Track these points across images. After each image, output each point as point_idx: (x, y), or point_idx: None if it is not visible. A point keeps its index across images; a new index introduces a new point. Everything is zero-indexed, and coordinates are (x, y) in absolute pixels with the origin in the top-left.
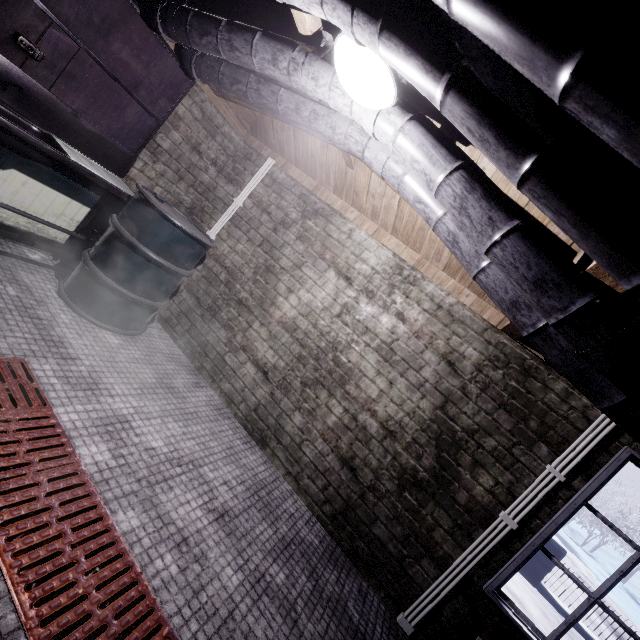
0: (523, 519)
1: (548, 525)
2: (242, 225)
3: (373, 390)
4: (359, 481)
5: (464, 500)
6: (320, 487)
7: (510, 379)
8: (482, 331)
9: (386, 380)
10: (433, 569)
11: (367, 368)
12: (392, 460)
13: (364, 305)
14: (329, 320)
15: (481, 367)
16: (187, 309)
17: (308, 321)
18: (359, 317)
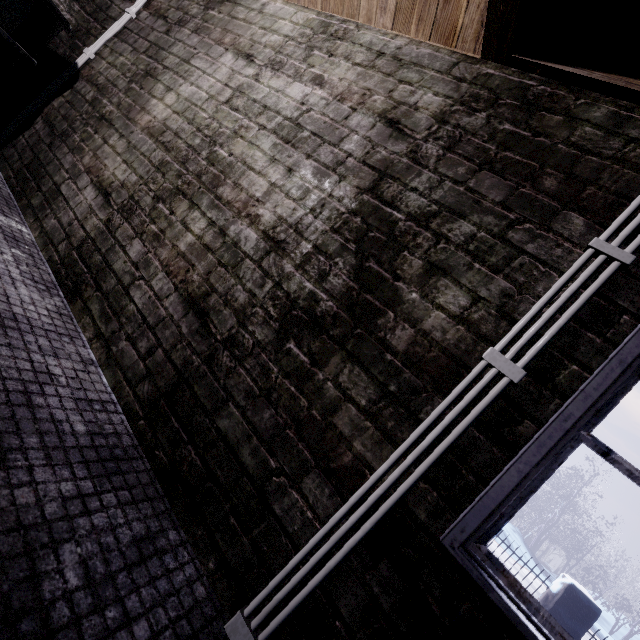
0: (537, 367)
1: (601, 368)
2: (130, 37)
3: (260, 186)
4: (210, 332)
5: (405, 342)
6: (142, 352)
7: (500, 121)
8: (449, 67)
9: (283, 168)
10: (327, 498)
11: (256, 158)
12: (274, 288)
13: (266, 80)
14: (213, 110)
15: (446, 116)
16: (35, 141)
17: (183, 118)
18: (256, 96)
